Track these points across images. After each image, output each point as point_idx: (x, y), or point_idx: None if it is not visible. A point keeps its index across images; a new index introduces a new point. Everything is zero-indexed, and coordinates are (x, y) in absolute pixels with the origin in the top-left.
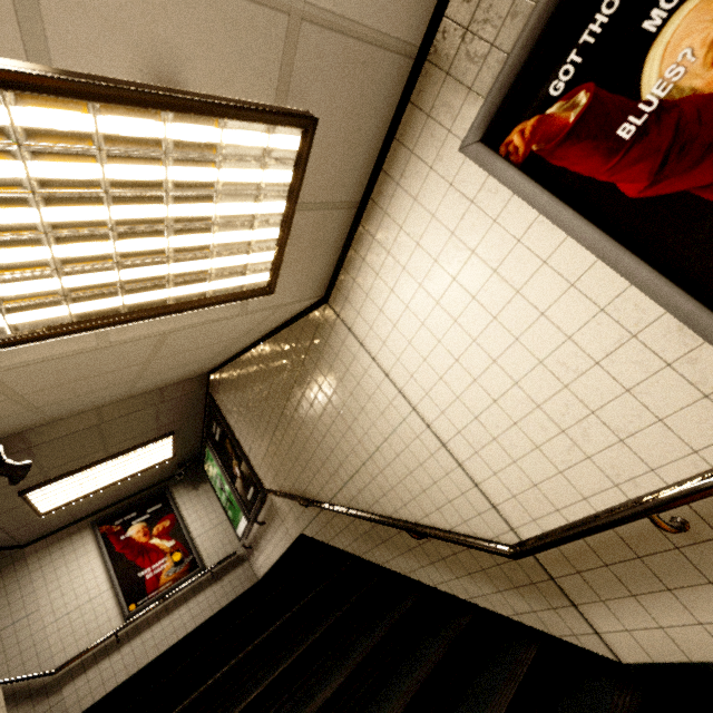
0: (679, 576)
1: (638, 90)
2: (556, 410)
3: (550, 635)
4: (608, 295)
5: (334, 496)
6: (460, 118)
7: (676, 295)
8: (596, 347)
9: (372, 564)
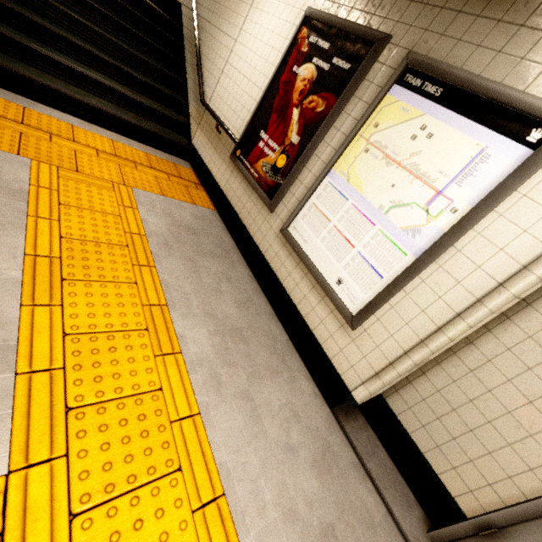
0: (211, 139)
1: (302, 66)
2: (239, 93)
3: (190, 126)
4: (263, 89)
5: (201, 17)
6: (319, 1)
7: (259, 102)
8: (252, 93)
9: (184, 57)
